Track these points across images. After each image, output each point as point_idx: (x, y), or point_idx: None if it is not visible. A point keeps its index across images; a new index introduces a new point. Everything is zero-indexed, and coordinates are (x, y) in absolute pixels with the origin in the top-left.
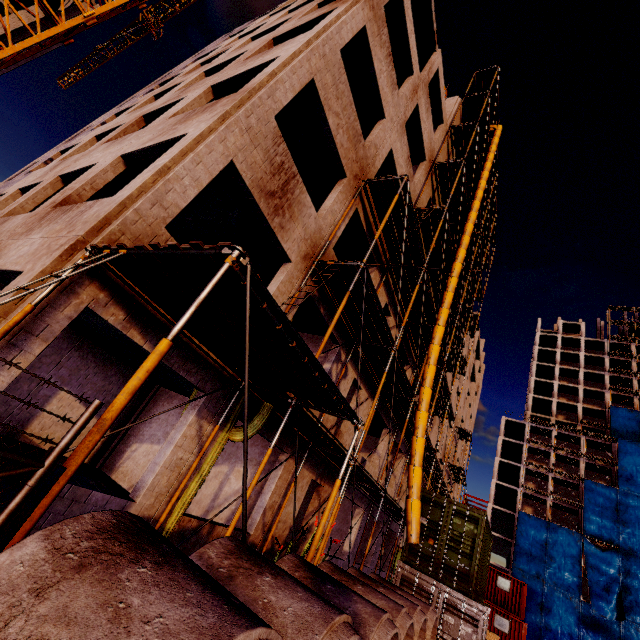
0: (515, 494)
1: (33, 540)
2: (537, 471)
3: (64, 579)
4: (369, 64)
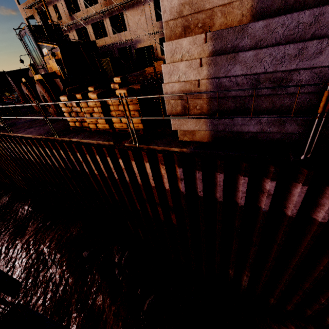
0: None
1: None
2: None
3: None
4: None
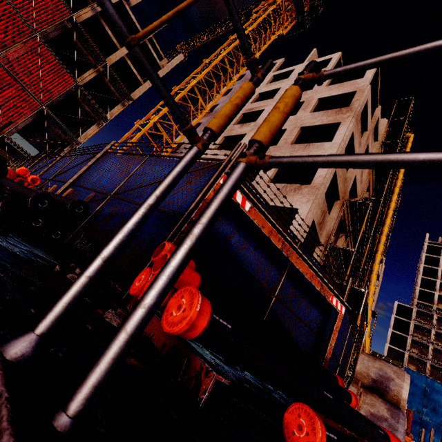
0: (402, 355)
1: (362, 354)
2: (420, 341)
3: (375, 360)
4: (351, 142)
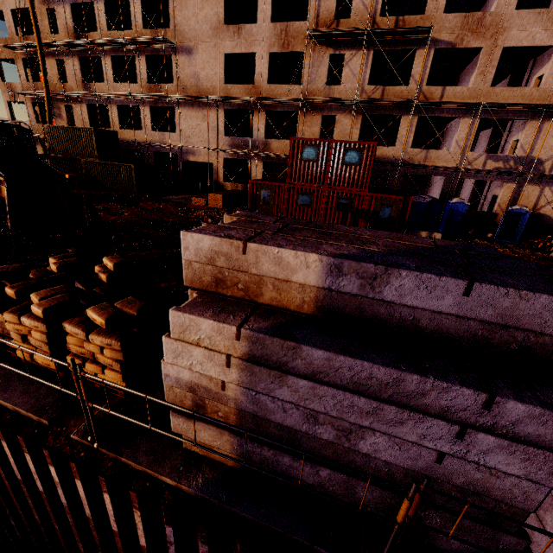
0: None
1: None
2: None
3: None
4: None
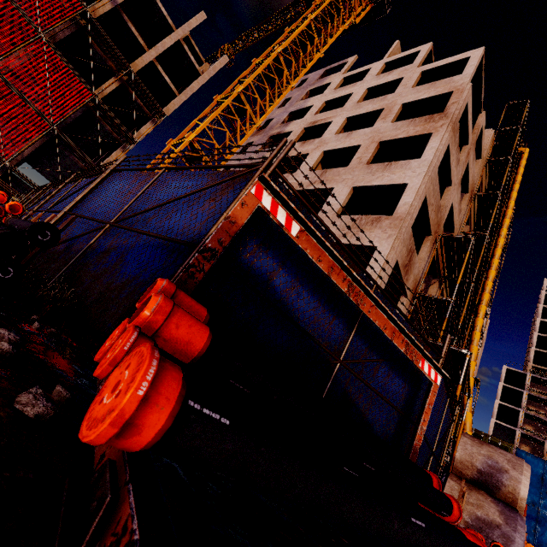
0: (513, 433)
1: (463, 437)
2: (536, 416)
3: (481, 445)
4: (446, 159)
